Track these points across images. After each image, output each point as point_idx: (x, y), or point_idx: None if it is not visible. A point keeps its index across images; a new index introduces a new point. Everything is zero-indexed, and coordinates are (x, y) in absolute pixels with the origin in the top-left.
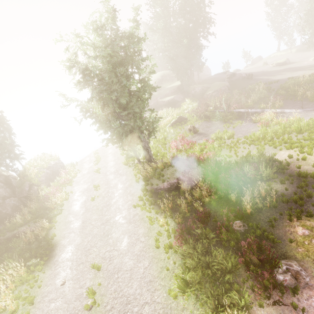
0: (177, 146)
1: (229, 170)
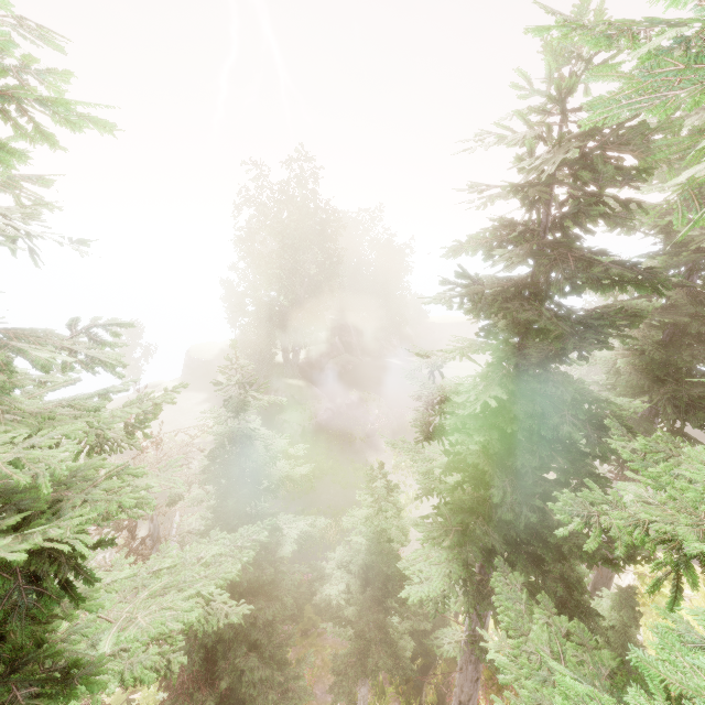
0: None
1: None
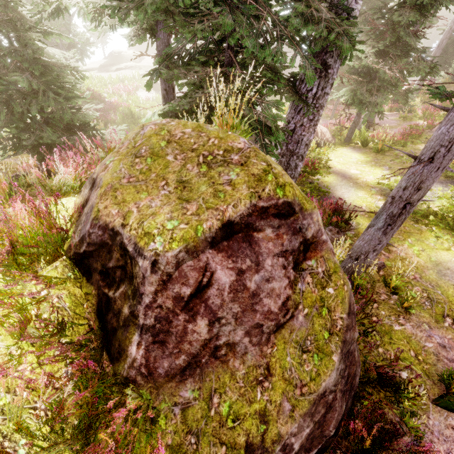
0: (119, 90)
1: (105, 112)
